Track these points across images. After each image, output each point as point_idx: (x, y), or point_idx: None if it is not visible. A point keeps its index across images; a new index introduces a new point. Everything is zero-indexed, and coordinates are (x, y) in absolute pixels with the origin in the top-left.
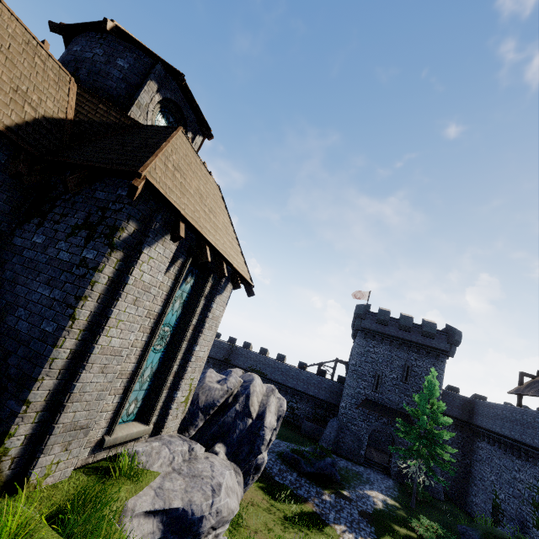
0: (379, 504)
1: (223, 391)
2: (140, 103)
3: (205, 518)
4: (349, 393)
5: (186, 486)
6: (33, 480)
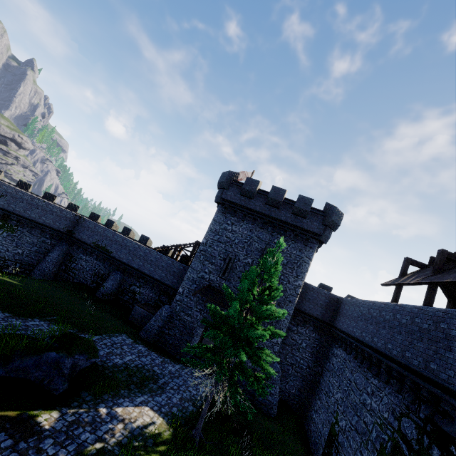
0: (116, 436)
1: None
2: None
3: None
4: (190, 277)
5: None
6: None
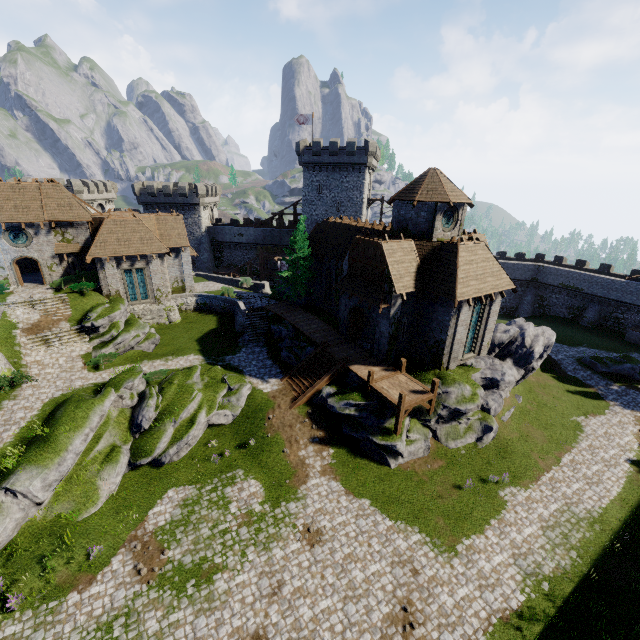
0: None
1: (507, 337)
2: (435, 228)
3: (499, 381)
4: None
5: (491, 373)
6: (449, 368)
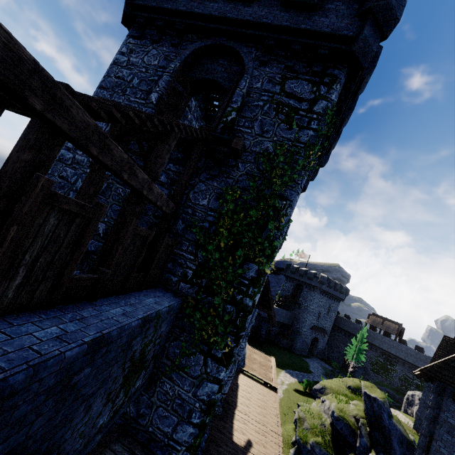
0: None
1: None
2: None
3: None
4: (308, 324)
5: None
6: None
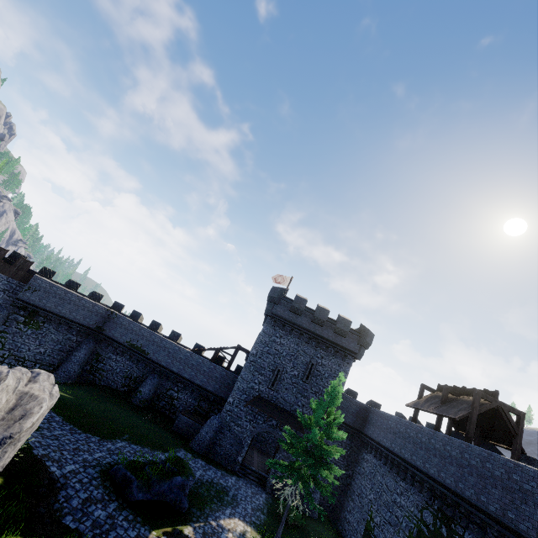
0: None
1: None
2: None
3: None
4: (240, 387)
5: None
6: None
